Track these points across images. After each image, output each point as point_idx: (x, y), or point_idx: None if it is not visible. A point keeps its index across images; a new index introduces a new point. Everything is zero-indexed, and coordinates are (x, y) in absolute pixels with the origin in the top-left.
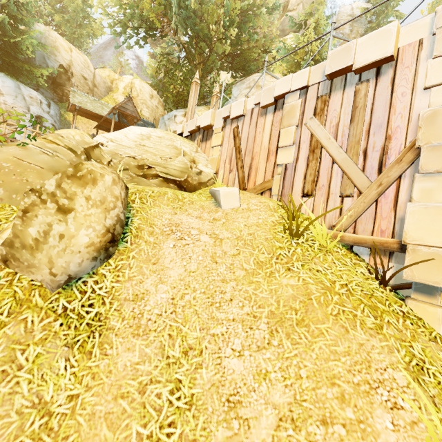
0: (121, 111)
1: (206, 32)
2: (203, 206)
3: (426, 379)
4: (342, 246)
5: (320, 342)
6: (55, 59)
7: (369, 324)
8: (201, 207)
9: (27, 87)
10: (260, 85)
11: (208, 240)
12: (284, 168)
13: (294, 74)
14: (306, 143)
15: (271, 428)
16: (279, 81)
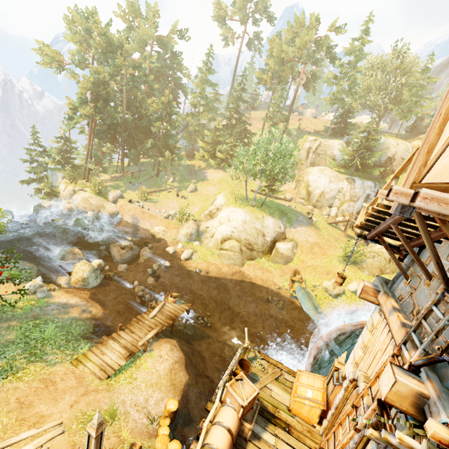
0: None
1: None
2: None
3: None
4: None
5: None
6: (385, 155)
7: None
8: None
9: (367, 181)
10: None
11: None
12: None
13: None
14: None
15: None
16: None
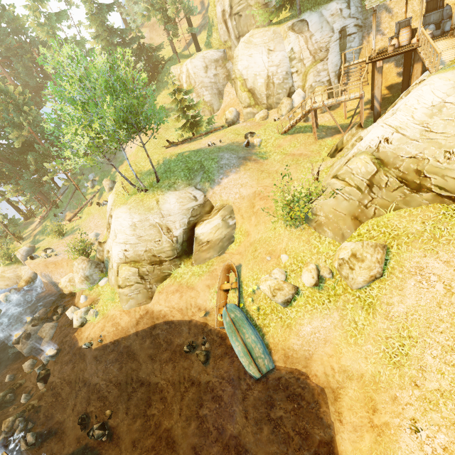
0: None
1: None
2: None
3: None
4: None
5: None
6: None
7: None
8: None
9: (327, 5)
10: None
11: (440, 290)
12: None
13: None
14: None
15: (433, 388)
16: None
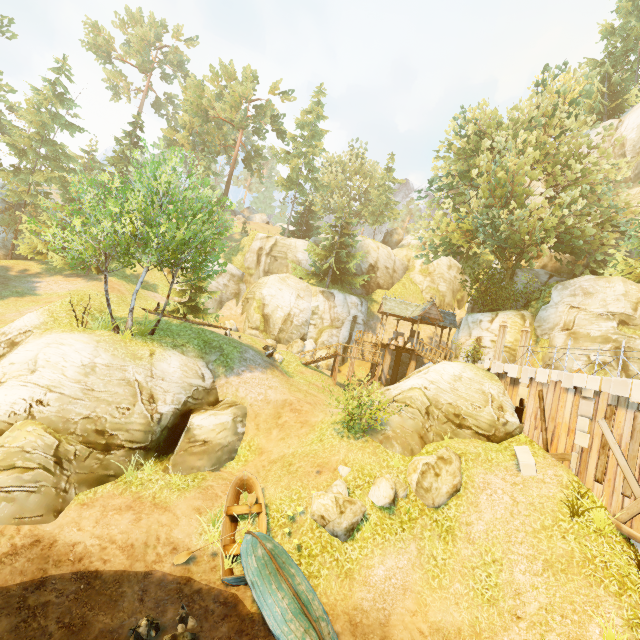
0: (425, 316)
1: (517, 236)
2: (506, 468)
3: (639, 631)
4: (619, 534)
5: (570, 584)
6: (366, 261)
7: (611, 590)
8: (505, 469)
9: (350, 295)
10: (590, 292)
11: (509, 500)
12: (580, 449)
13: (589, 376)
14: (598, 437)
15: (535, 609)
16: (576, 374)
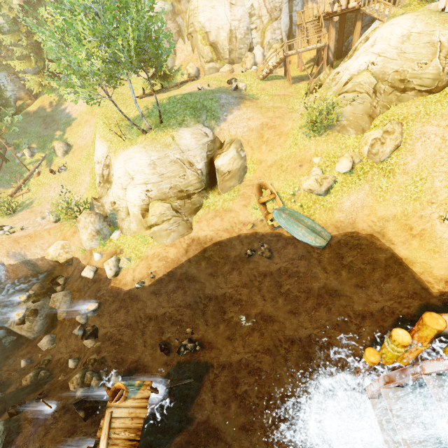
0: None
1: None
2: (442, 115)
3: None
4: None
5: None
6: None
7: None
8: (440, 116)
9: None
10: None
11: (439, 141)
12: None
13: None
14: None
15: (444, 197)
16: None
